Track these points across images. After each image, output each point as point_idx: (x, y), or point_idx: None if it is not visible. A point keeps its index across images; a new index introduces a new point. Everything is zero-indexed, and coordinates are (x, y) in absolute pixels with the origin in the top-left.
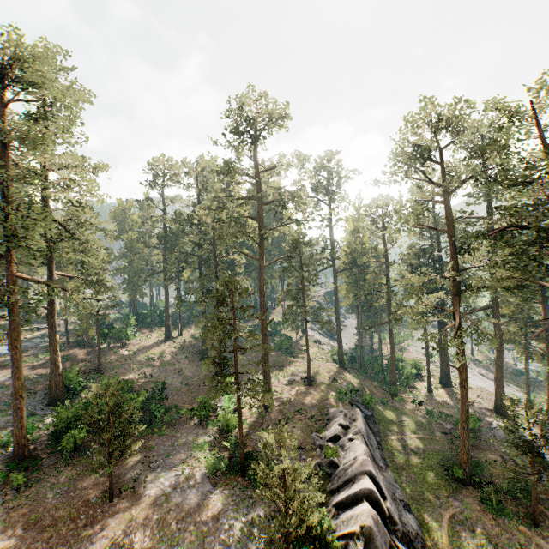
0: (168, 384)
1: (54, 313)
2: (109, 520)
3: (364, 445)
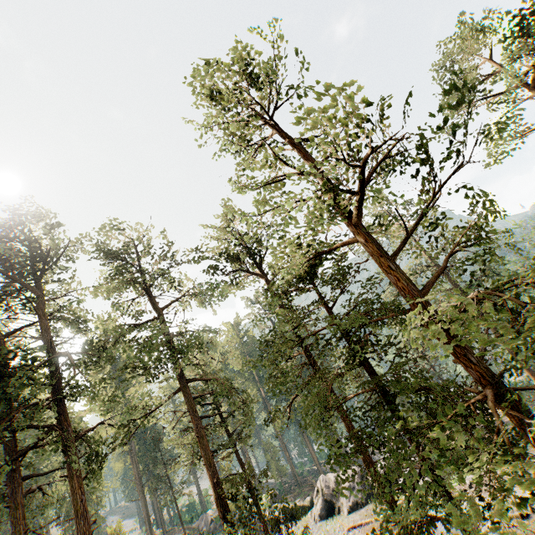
0: None
1: None
2: None
3: None
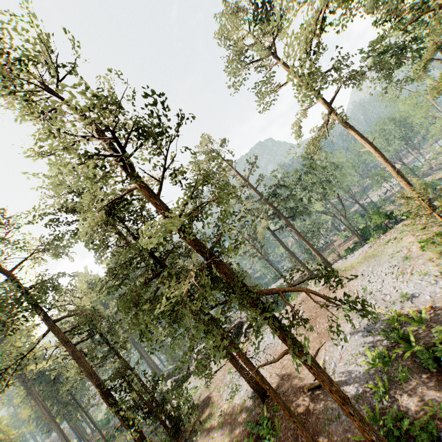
0: None
1: None
2: None
3: None
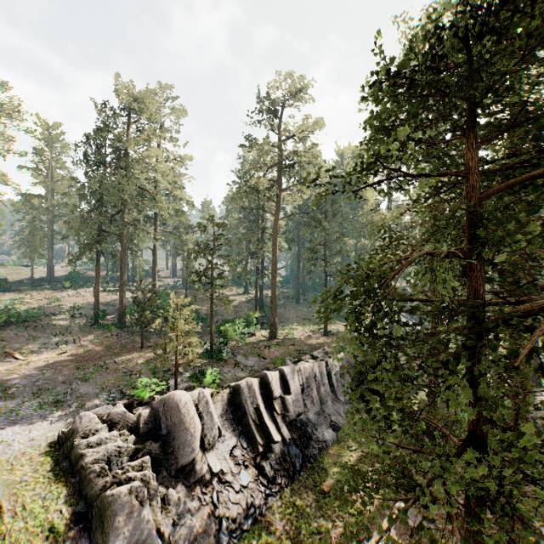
0: (224, 317)
1: (155, 253)
2: (133, 354)
3: (307, 364)
